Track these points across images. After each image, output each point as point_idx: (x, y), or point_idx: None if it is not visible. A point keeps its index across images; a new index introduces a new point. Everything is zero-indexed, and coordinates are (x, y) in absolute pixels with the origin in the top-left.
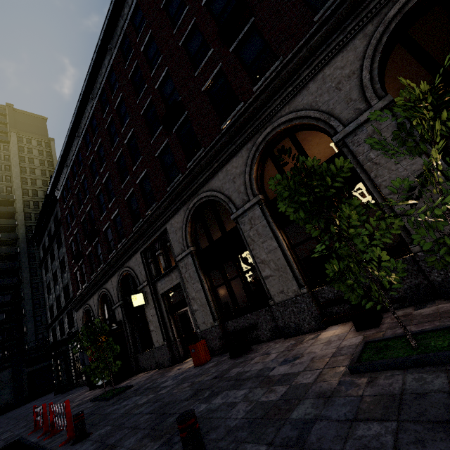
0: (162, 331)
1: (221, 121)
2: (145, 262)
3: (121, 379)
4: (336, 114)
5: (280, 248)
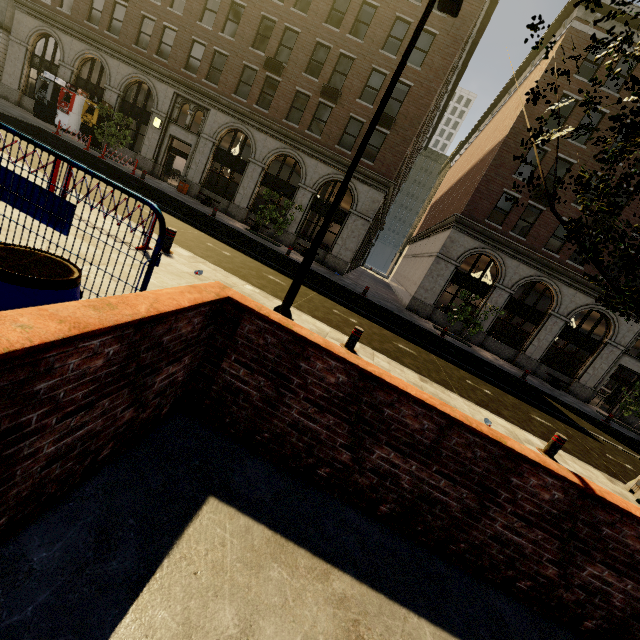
0: (155, 153)
1: (286, 116)
2: (173, 102)
3: (94, 145)
4: (307, 178)
5: (254, 191)
